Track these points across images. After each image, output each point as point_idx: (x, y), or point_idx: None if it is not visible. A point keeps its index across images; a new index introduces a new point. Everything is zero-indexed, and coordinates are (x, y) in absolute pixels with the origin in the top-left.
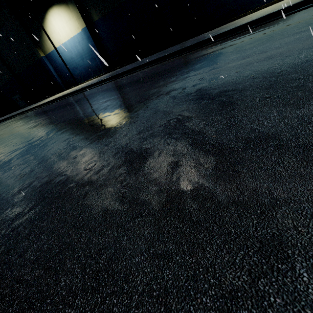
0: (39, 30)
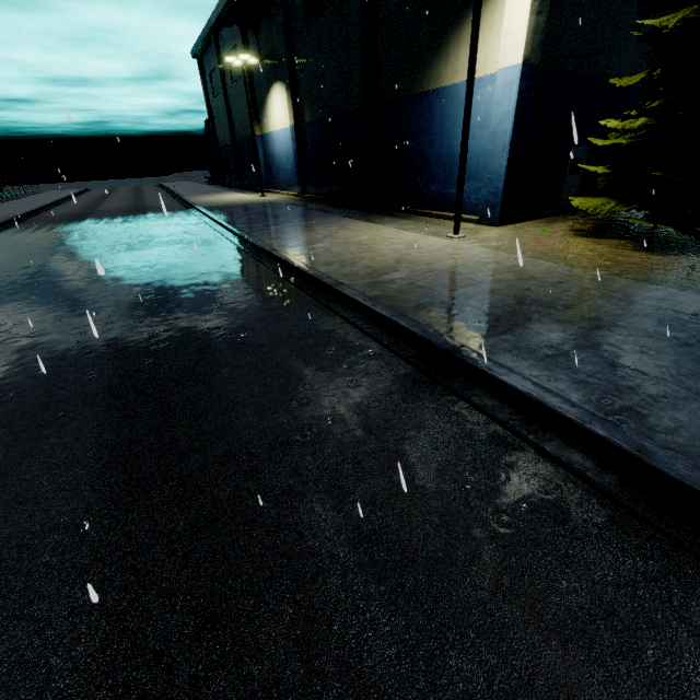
0: (263, 101)
